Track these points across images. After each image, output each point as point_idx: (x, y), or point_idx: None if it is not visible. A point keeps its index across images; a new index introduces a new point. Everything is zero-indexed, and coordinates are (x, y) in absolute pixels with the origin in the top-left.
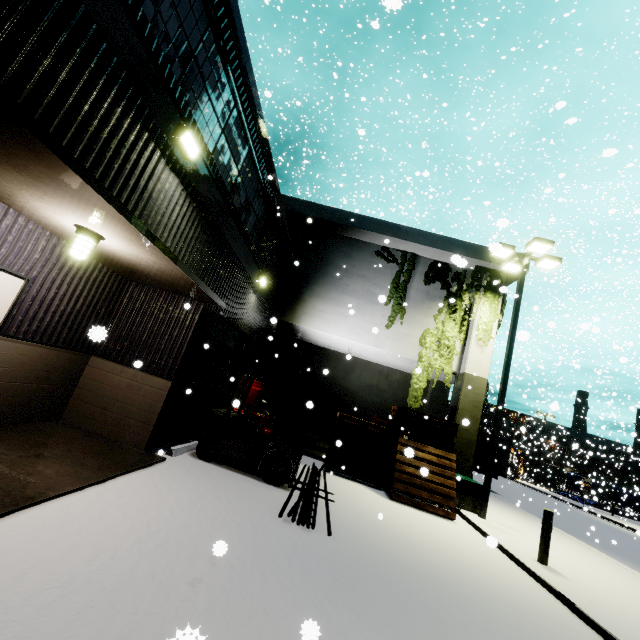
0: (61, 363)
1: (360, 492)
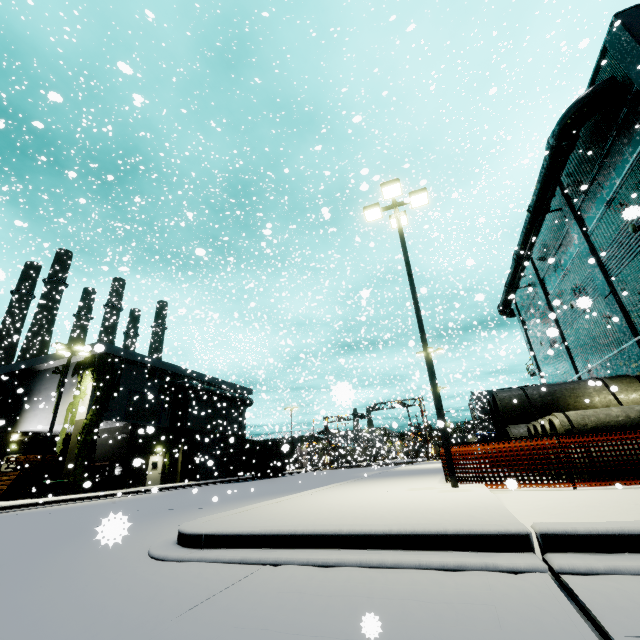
0: None
1: None
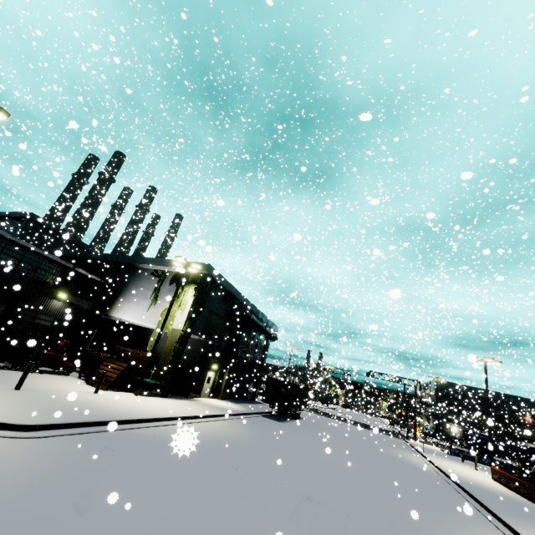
0: None
1: (72, 380)
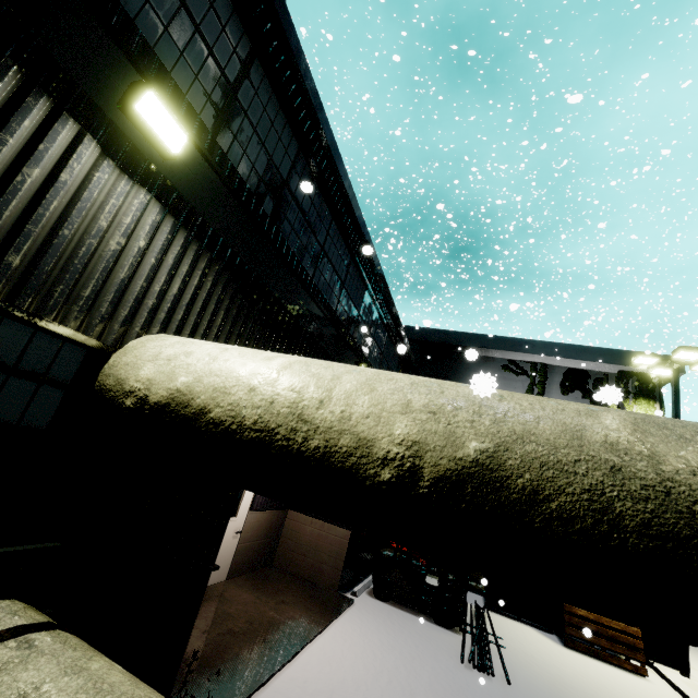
0: (274, 520)
1: (529, 636)
